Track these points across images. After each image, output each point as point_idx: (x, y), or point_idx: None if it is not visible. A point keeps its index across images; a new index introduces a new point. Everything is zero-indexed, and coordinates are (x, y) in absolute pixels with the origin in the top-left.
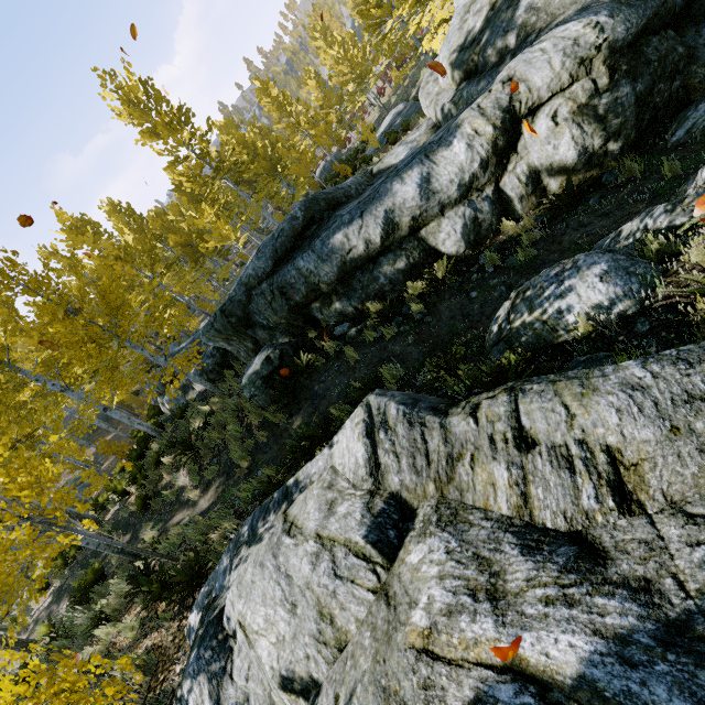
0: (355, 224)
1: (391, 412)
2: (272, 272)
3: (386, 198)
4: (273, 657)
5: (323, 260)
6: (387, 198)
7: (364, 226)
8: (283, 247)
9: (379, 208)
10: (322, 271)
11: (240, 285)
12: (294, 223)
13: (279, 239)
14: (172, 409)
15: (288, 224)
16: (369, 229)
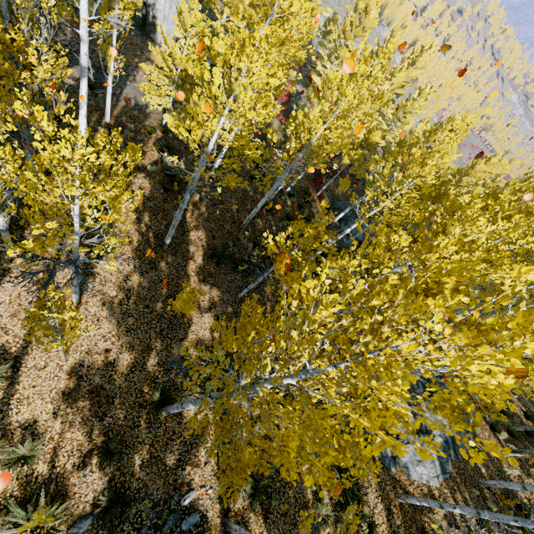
0: None
1: None
2: None
3: None
4: None
5: None
6: None
7: None
8: None
9: None
10: None
11: None
12: None
13: None
14: None
15: None
16: None
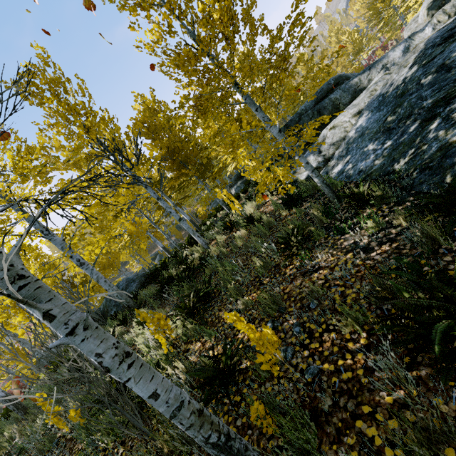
0: (365, 72)
1: (396, 60)
2: (313, 107)
3: (383, 59)
4: (349, 116)
5: (344, 92)
6: (384, 59)
7: (369, 72)
8: (321, 96)
9: (379, 64)
10: (342, 97)
11: (296, 114)
12: (329, 85)
13: (320, 92)
14: (236, 192)
15: (325, 85)
16: (372, 74)
